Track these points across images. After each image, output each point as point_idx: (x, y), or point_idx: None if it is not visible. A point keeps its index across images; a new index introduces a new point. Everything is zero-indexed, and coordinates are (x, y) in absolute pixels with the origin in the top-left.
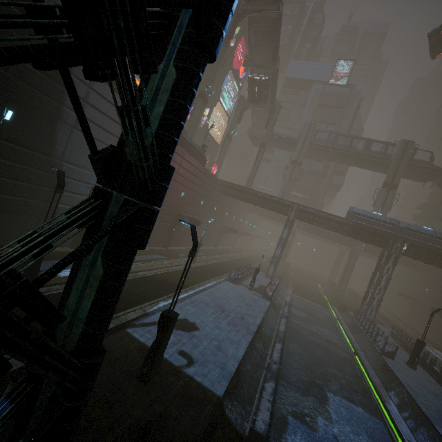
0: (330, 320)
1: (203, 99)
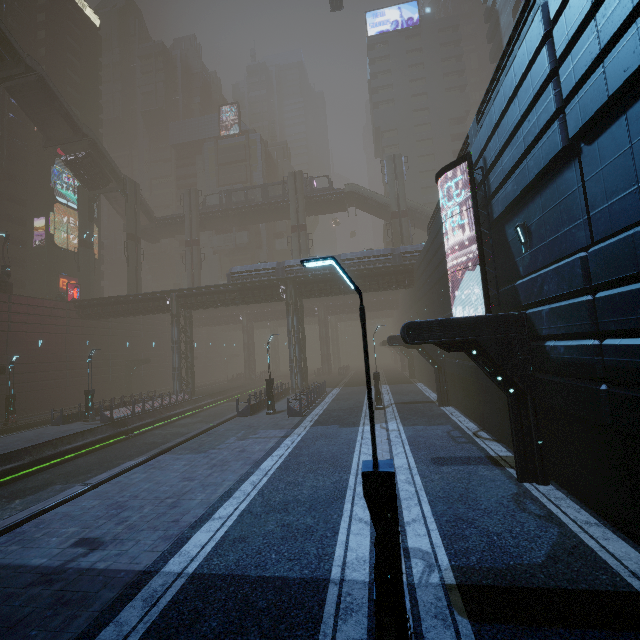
0: None
1: None
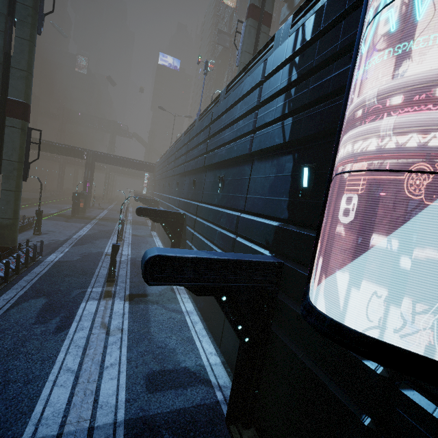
0: None
1: None
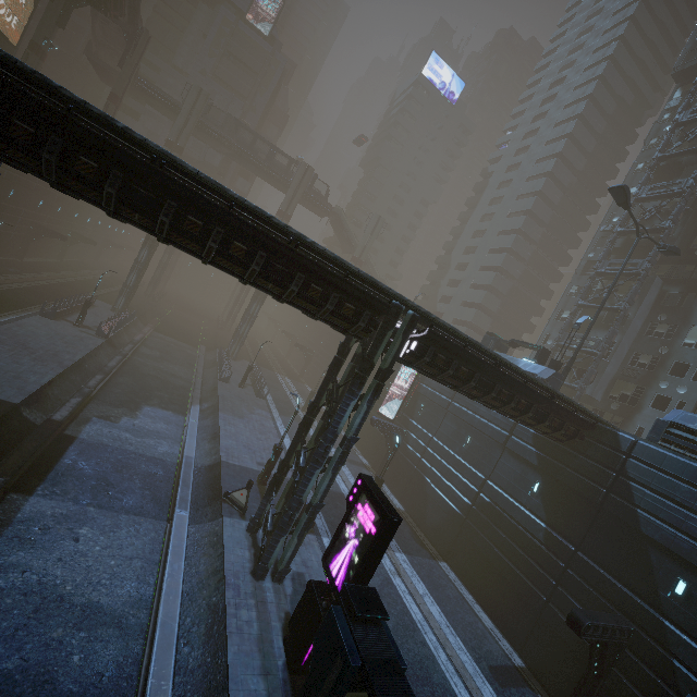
0: (191, 358)
1: None
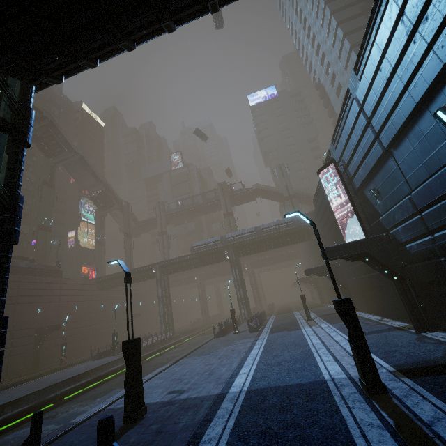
0: None
1: (44, 229)
